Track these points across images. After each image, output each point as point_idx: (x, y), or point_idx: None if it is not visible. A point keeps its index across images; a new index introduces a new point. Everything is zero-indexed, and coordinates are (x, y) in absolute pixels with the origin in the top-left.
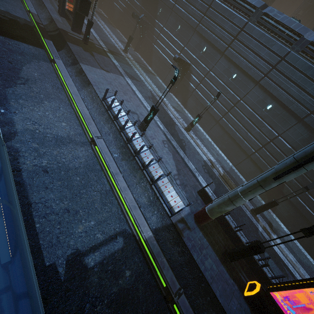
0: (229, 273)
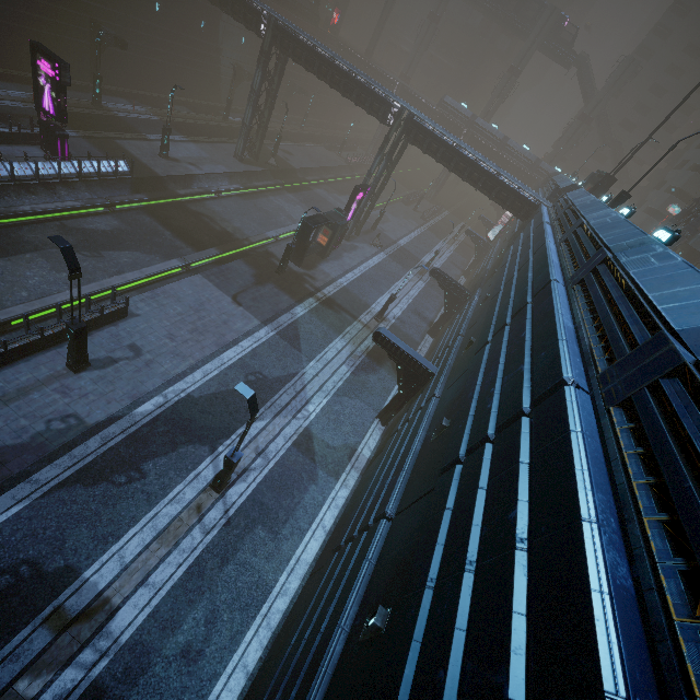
0: None
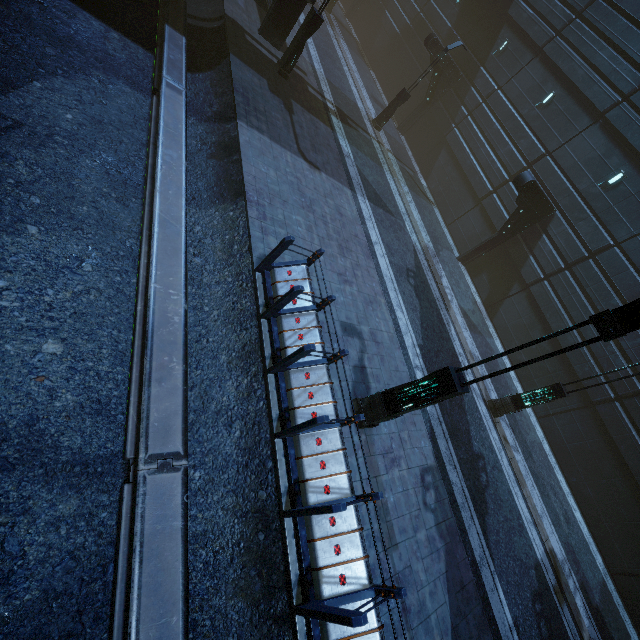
0: None
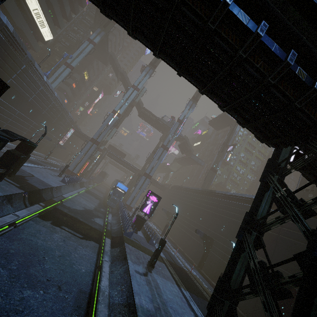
0: None
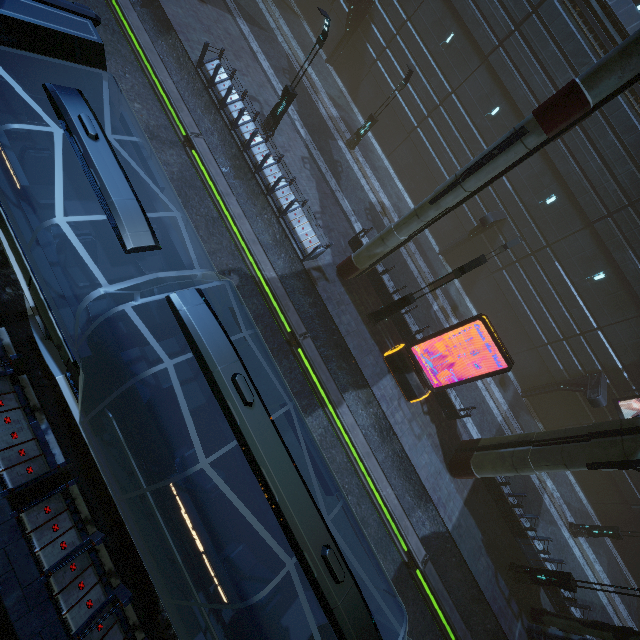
0: (372, 335)
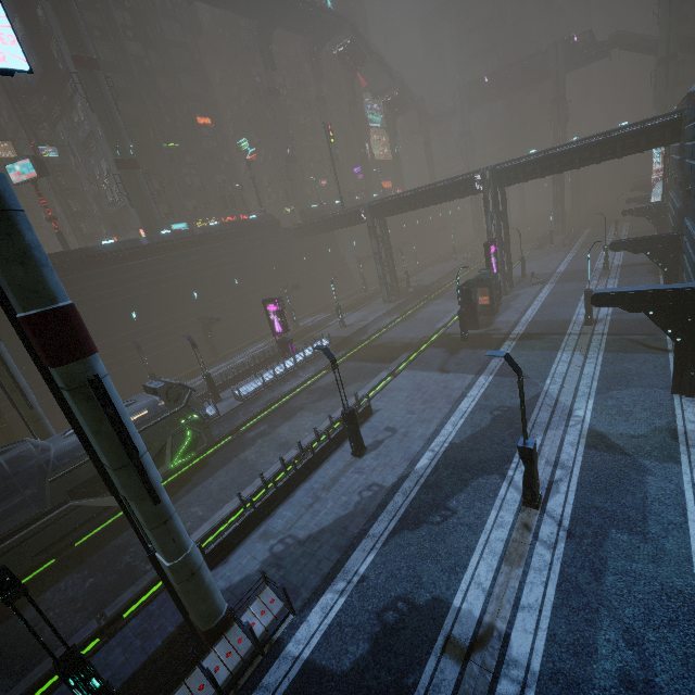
0: None
